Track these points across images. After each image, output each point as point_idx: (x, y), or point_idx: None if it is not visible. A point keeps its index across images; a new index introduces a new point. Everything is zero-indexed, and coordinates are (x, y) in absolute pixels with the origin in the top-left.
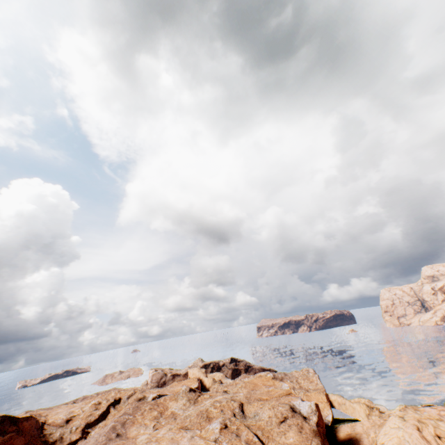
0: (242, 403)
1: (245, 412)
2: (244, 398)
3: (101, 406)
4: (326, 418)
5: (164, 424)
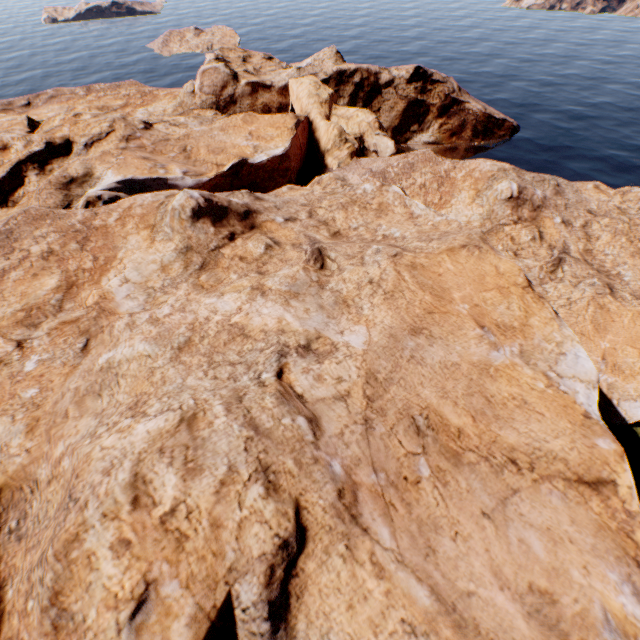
0: (299, 537)
1: (295, 611)
2: (357, 383)
3: (6, 159)
4: (623, 406)
5: (21, 379)
